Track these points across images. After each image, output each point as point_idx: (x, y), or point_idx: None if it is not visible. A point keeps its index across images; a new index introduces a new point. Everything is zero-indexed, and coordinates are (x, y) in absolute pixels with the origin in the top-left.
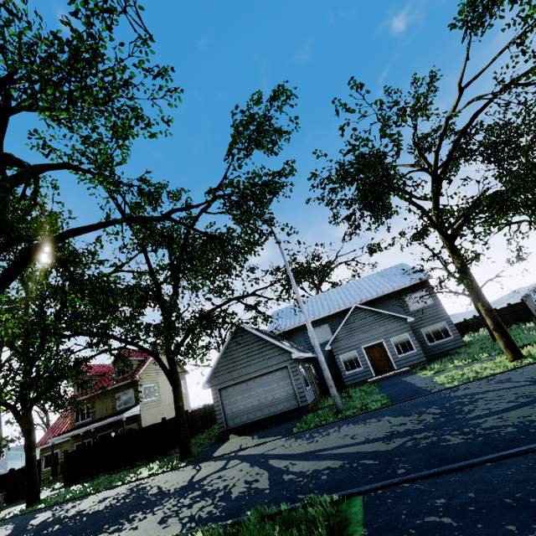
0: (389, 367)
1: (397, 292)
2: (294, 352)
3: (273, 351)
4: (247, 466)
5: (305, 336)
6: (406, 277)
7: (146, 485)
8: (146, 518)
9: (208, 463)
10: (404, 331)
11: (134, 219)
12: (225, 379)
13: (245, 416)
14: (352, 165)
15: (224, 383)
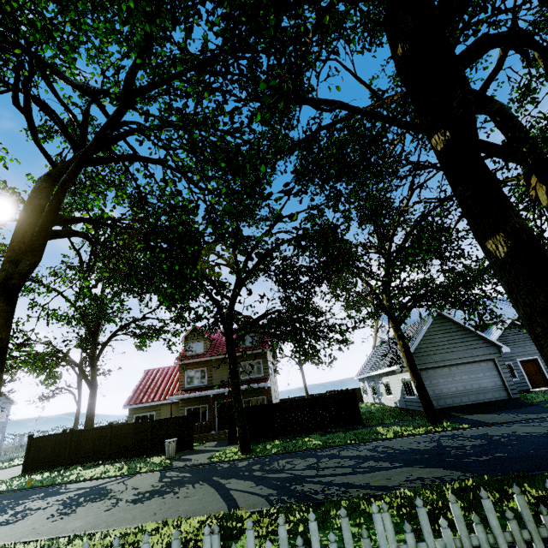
0: (544, 382)
1: None
2: (504, 346)
3: (477, 342)
4: None
5: None
6: None
7: (474, 434)
8: None
9: (521, 424)
10: None
11: None
12: (426, 361)
13: (450, 399)
14: None
15: (426, 365)
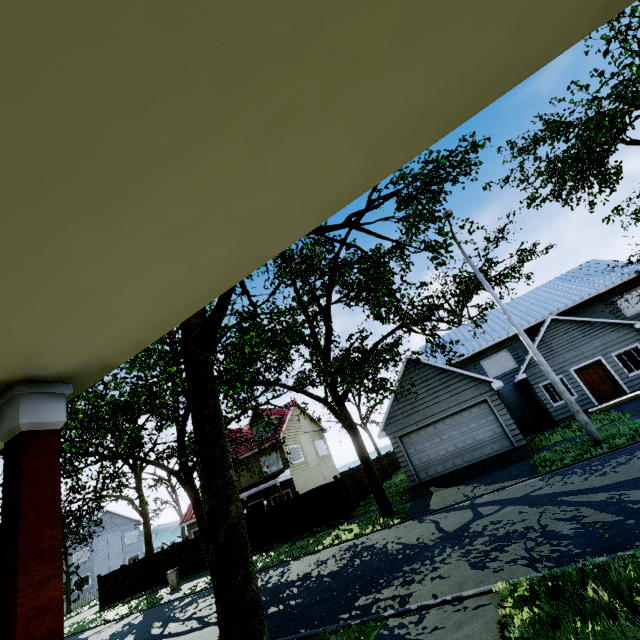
0: (617, 390)
1: (601, 295)
2: (494, 380)
3: (462, 383)
4: (524, 507)
5: (477, 368)
6: (610, 274)
7: (369, 544)
8: (439, 568)
9: (437, 515)
10: (632, 341)
11: (316, 229)
12: (405, 424)
13: (441, 466)
14: (617, 96)
15: (405, 429)
